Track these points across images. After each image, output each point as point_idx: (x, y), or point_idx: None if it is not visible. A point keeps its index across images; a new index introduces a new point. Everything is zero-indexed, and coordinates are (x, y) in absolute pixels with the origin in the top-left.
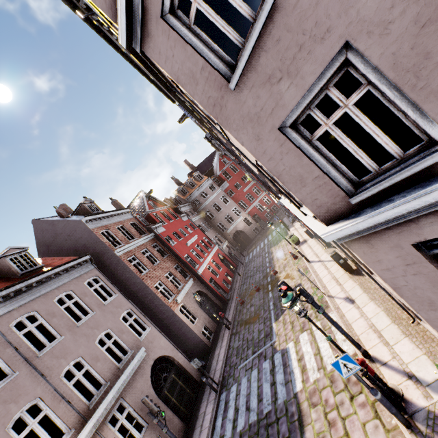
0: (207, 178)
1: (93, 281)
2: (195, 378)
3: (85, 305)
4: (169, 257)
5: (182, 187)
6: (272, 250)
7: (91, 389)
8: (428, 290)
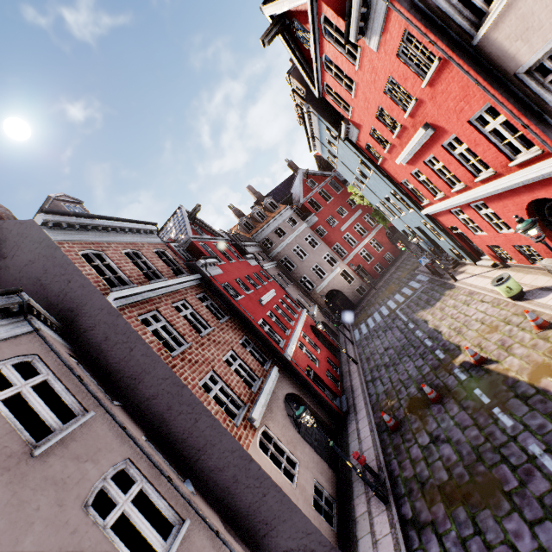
0: (284, 207)
1: (14, 371)
2: None
3: None
4: (230, 322)
5: (245, 219)
6: (421, 316)
7: None
8: None
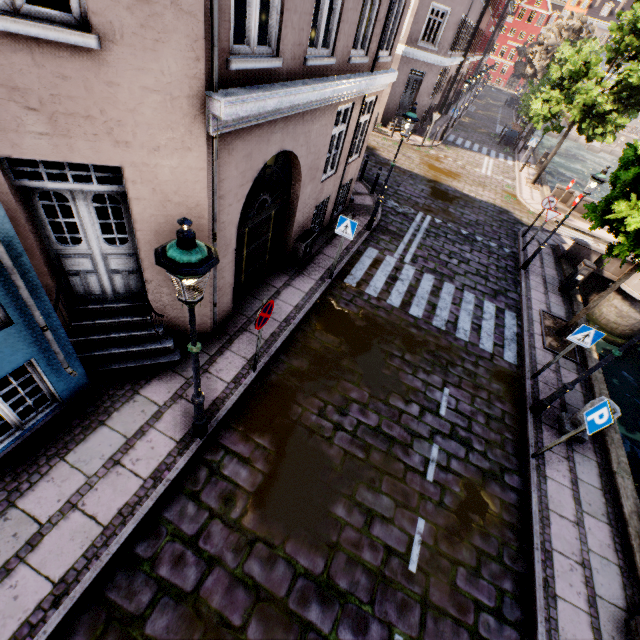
0: None
1: None
2: None
3: None
4: None
5: None
6: None
7: None
8: (399, 87)
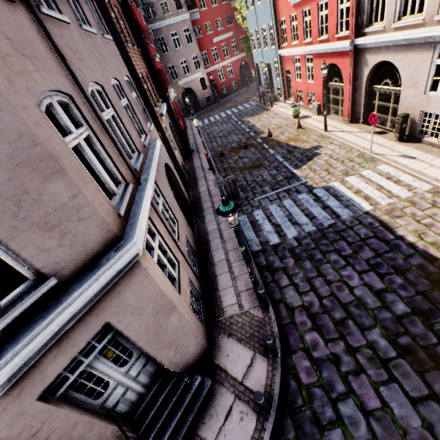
0: None
1: None
2: (189, 204)
3: (75, 1)
4: (141, 55)
5: None
6: (247, 119)
7: (126, 147)
8: None
